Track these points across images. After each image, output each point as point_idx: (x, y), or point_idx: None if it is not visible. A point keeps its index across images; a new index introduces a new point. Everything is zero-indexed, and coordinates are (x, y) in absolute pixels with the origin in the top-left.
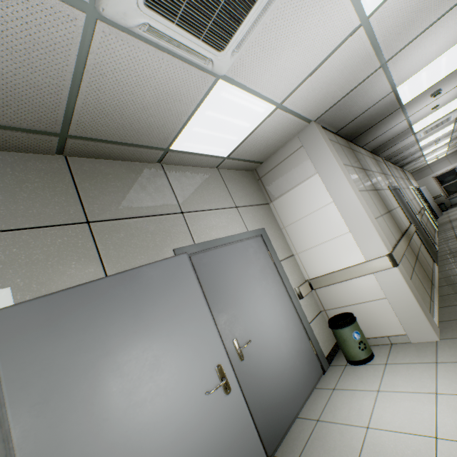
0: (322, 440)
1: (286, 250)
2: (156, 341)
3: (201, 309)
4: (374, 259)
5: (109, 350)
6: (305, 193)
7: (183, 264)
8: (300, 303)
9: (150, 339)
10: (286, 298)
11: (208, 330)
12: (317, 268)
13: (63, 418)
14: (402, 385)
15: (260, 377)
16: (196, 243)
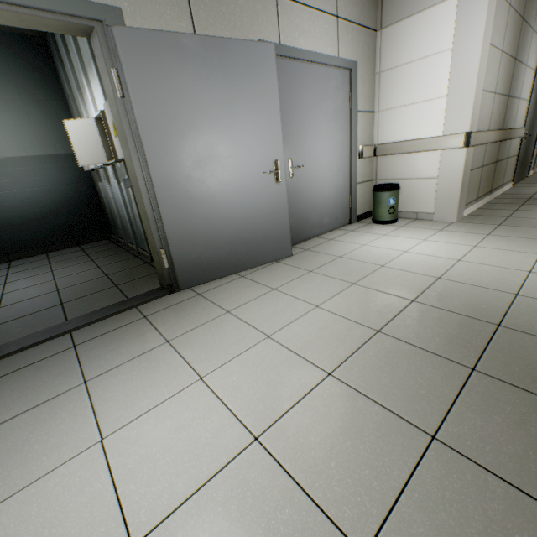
0: (329, 246)
1: (369, 103)
2: (235, 118)
3: (274, 109)
4: (451, 135)
5: (200, 107)
6: (426, 27)
7: (269, 55)
8: (357, 162)
9: (230, 113)
10: (347, 151)
11: (276, 130)
12: (391, 133)
13: (170, 139)
14: (404, 235)
15: (300, 197)
16: (282, 45)
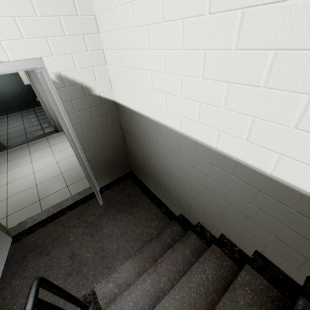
0: None
1: None
2: None
3: None
4: None
5: None
6: None
7: None
8: None
9: None
10: None
11: None
12: None
13: None
14: None
15: None
16: None
